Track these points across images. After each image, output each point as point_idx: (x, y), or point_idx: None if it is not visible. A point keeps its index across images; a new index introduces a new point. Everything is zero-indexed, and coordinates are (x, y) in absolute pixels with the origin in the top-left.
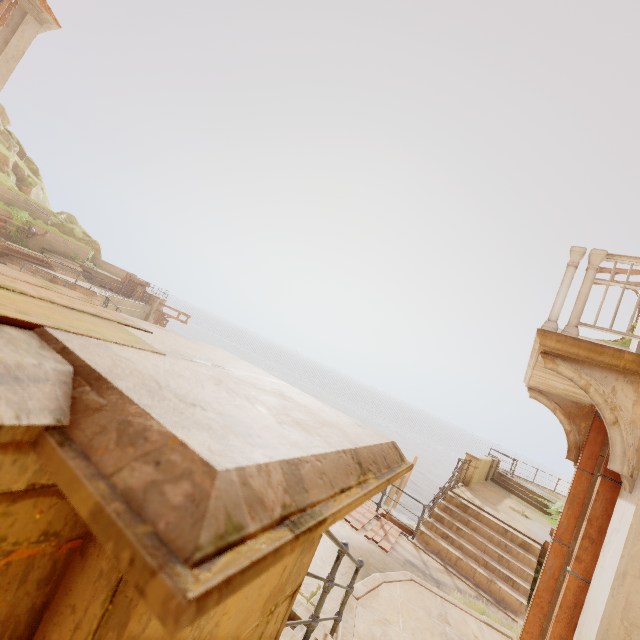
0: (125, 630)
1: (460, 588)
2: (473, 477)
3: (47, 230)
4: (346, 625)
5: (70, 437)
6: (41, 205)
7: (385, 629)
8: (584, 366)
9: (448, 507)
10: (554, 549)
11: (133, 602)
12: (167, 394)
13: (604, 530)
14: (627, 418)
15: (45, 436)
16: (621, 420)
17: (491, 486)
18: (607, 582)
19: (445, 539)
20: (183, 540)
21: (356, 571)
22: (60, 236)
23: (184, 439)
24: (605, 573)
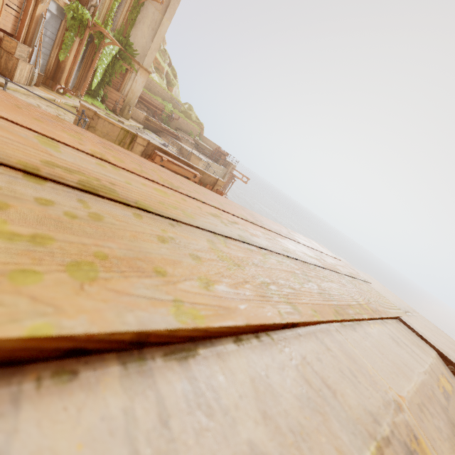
0: None
1: None
2: None
3: (179, 116)
4: None
5: None
6: (178, 99)
7: None
8: None
9: None
10: None
11: None
12: None
13: None
14: None
15: None
16: None
17: None
18: None
19: None
20: None
21: None
22: (185, 120)
23: None
24: None
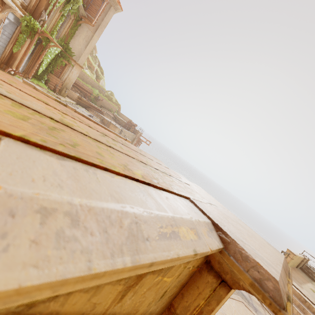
0: (220, 302)
1: None
2: (289, 263)
3: (103, 98)
4: None
5: (228, 252)
6: (103, 87)
7: None
8: None
9: None
10: None
11: (222, 296)
12: (234, 235)
13: None
14: None
15: (223, 251)
16: None
17: (299, 272)
18: None
19: None
20: (279, 302)
21: None
22: (107, 101)
23: (260, 264)
24: None
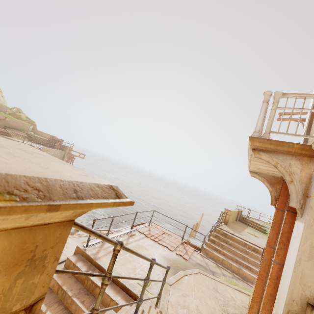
0: None
1: (224, 274)
2: (229, 220)
3: (6, 117)
4: (164, 299)
5: None
6: (1, 104)
7: (185, 299)
8: (274, 154)
9: (217, 235)
10: (267, 250)
11: None
12: None
13: (289, 238)
14: (297, 178)
15: None
16: (294, 180)
17: (238, 223)
18: (292, 265)
19: (216, 251)
20: None
21: (166, 272)
22: (13, 119)
23: None
24: (290, 260)
